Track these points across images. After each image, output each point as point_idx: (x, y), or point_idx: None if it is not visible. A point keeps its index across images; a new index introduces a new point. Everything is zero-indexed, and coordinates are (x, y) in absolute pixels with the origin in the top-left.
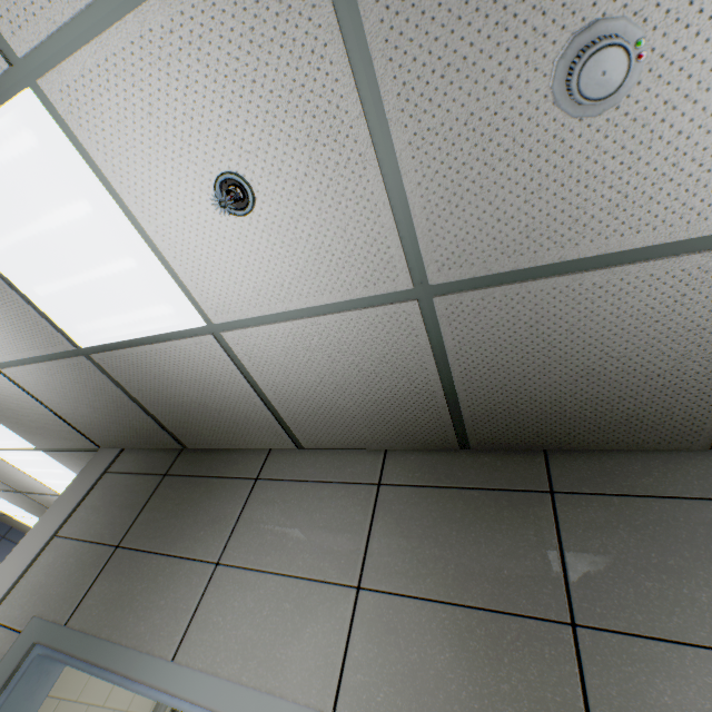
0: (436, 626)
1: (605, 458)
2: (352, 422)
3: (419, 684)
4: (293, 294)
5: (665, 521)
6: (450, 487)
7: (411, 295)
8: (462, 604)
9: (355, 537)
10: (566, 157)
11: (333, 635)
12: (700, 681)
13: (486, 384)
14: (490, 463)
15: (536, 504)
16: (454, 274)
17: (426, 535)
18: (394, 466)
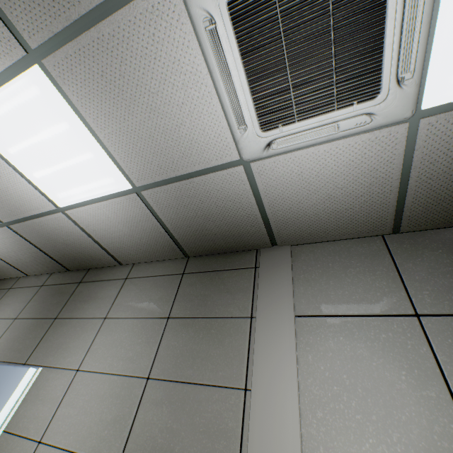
0: (27, 325)
1: (100, 270)
2: (31, 264)
3: (14, 340)
4: None
5: (96, 287)
6: (59, 284)
7: (5, 225)
8: (37, 318)
9: (25, 304)
10: (0, 196)
11: (2, 332)
12: (69, 326)
13: (49, 249)
14: (74, 275)
15: (74, 287)
16: (7, 220)
17: (42, 300)
18: (50, 279)
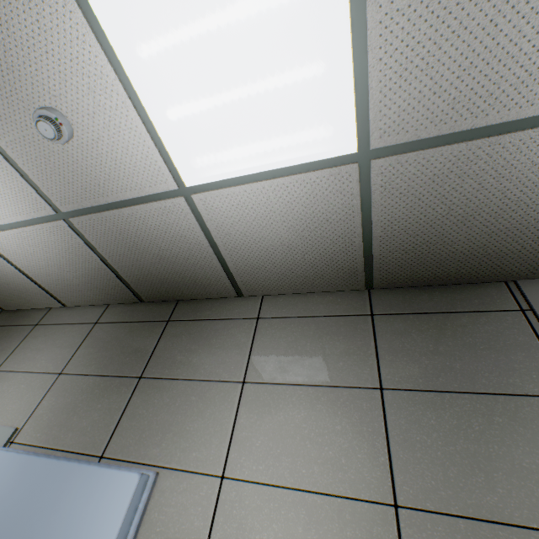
0: (86, 386)
1: (200, 303)
2: (80, 288)
3: (66, 410)
4: (3, 215)
5: (203, 330)
6: (127, 322)
7: (60, 217)
8: (102, 375)
9: (71, 350)
10: (75, 158)
11: (38, 396)
12: (172, 392)
13: (125, 264)
14: (152, 309)
15: (159, 327)
16: (69, 207)
17: (104, 346)
18: (108, 313)
